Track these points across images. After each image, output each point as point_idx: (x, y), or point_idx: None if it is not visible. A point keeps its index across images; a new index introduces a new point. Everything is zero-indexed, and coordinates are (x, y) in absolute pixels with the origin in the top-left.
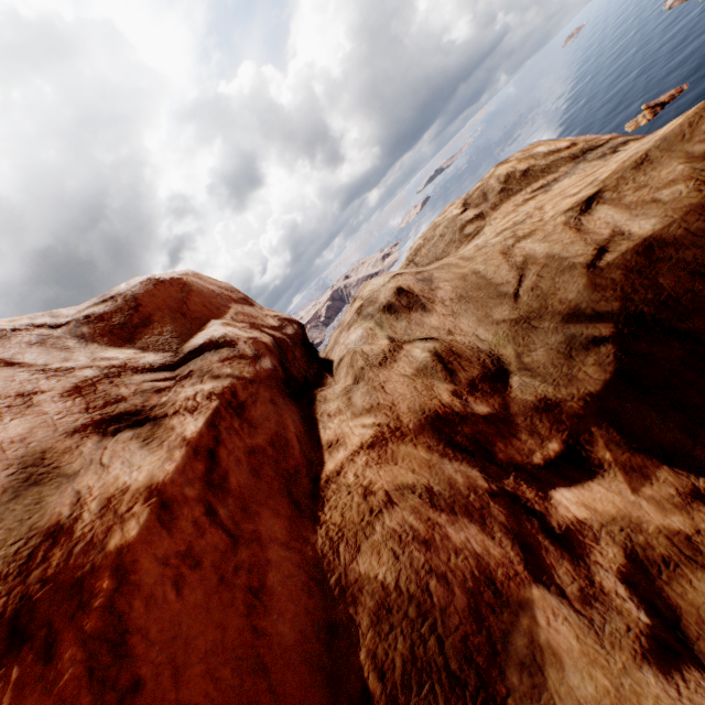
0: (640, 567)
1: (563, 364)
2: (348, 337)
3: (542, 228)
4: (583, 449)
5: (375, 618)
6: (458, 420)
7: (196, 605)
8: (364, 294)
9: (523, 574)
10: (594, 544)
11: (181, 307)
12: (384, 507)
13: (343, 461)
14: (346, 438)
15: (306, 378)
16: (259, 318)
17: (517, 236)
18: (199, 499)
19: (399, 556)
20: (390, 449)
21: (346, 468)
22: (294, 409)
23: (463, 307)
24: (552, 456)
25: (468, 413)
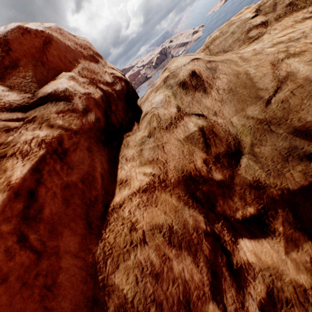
0: (272, 302)
1: (279, 162)
2: (154, 98)
3: (311, 51)
4: (267, 219)
5: (117, 310)
6: (202, 181)
7: (1, 305)
8: (171, 68)
9: (207, 293)
10: (252, 281)
11: (41, 57)
12: (139, 243)
13: (125, 197)
14: (131, 181)
15: (121, 124)
16: (99, 75)
17: (288, 52)
18: (14, 232)
19: (138, 282)
20: (155, 195)
21: (125, 204)
22: (104, 153)
23: (229, 98)
24: (247, 216)
25: (209, 178)
